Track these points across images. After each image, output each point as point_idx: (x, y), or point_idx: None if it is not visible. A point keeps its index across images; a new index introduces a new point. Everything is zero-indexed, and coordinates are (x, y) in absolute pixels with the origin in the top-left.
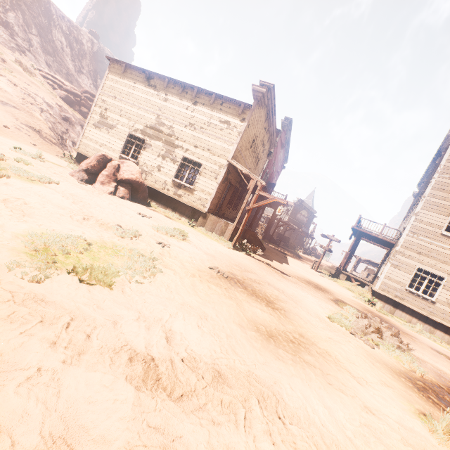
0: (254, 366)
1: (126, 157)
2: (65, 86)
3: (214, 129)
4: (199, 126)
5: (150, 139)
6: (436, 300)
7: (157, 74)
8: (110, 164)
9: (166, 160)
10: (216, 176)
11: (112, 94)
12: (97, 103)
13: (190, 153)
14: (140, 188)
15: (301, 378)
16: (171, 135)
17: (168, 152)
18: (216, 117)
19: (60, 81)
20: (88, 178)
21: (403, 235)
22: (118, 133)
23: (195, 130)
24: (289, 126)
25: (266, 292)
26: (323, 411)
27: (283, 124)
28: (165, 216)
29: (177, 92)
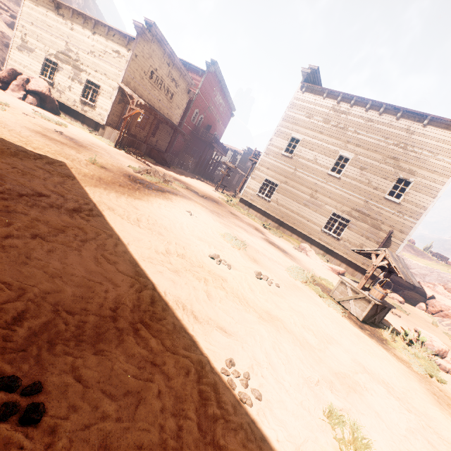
0: (9, 123)
1: (45, 78)
2: (10, 11)
3: (109, 57)
4: (98, 54)
5: (62, 63)
6: (271, 200)
7: (63, 4)
8: (19, 77)
9: (75, 82)
10: (111, 97)
11: (30, 20)
12: (18, 27)
13: (92, 77)
14: (47, 100)
15: (35, 135)
16: (77, 60)
17: (76, 75)
18: (110, 47)
19: (6, 5)
20: (2, 86)
21: (261, 156)
22: (37, 56)
23: (95, 57)
24: (214, 69)
25: (91, 148)
26: (27, 134)
27: (207, 65)
28: (68, 123)
29: (80, 22)
